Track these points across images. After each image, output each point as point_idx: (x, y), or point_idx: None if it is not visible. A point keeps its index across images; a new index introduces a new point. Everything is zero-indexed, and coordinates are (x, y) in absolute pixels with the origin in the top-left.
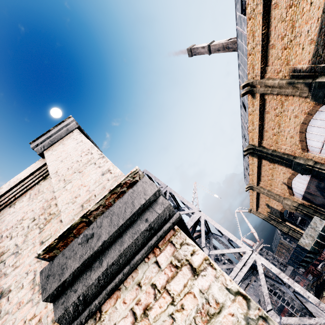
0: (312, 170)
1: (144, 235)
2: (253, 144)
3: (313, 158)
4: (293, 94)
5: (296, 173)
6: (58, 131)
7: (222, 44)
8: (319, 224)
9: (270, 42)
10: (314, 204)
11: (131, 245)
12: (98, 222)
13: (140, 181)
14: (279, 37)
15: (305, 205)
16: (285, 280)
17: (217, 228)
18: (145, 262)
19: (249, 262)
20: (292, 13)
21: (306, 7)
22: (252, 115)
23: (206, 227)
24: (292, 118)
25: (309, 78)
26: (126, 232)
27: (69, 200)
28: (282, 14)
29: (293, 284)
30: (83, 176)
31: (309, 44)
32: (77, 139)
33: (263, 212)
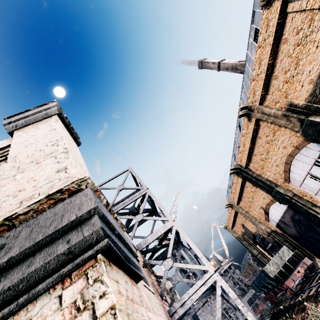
0: (289, 201)
1: (59, 260)
2: (240, 165)
3: (293, 189)
4: (286, 126)
5: (275, 201)
6: (36, 113)
7: (231, 64)
8: (286, 254)
9: (274, 73)
10: (286, 234)
11: (40, 268)
12: (17, 230)
13: (82, 191)
14: (282, 70)
15: (277, 233)
16: (240, 307)
17: (186, 241)
18: (49, 294)
19: (209, 282)
20: (299, 51)
21: (312, 49)
22: (245, 136)
23: (177, 237)
24: (281, 148)
25: (302, 114)
26: (41, 251)
27: (12, 192)
28: (290, 50)
29: (247, 312)
30: (38, 168)
31: (308, 84)
32: (51, 126)
33: (237, 231)
